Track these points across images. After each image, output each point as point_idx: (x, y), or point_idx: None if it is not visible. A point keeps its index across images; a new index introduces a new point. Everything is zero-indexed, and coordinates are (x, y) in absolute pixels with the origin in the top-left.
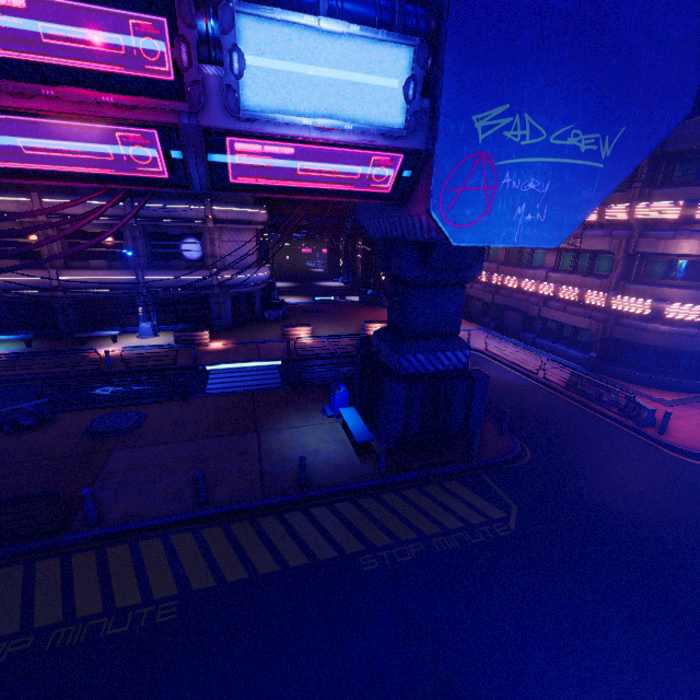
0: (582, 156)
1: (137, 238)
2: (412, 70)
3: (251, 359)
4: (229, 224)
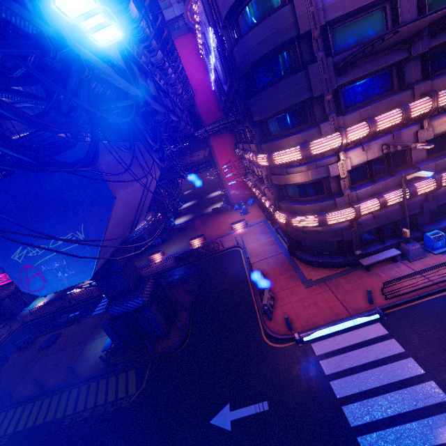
0: (71, 244)
1: None
2: None
3: None
4: None
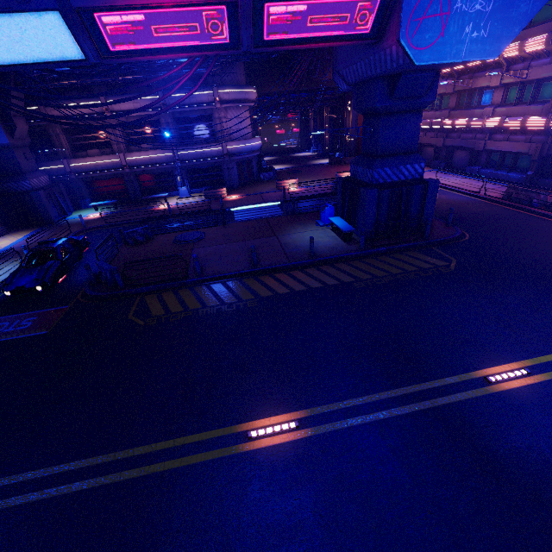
0: None
1: (169, 124)
2: None
3: (258, 202)
4: (231, 104)
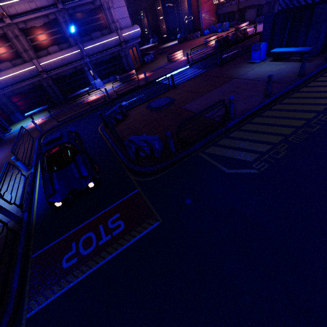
0: None
1: (67, 22)
2: None
3: (172, 71)
4: None
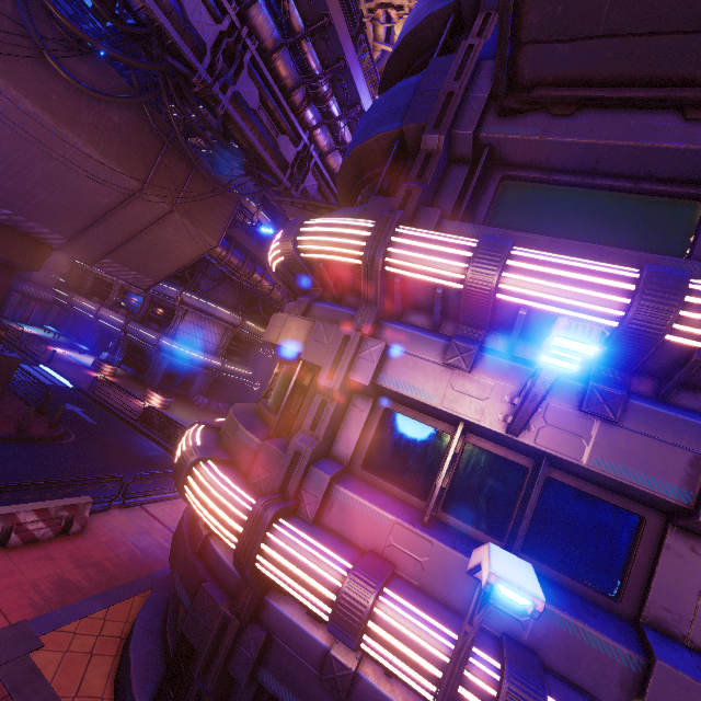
0: None
1: (146, 303)
2: None
3: (71, 378)
4: (190, 308)
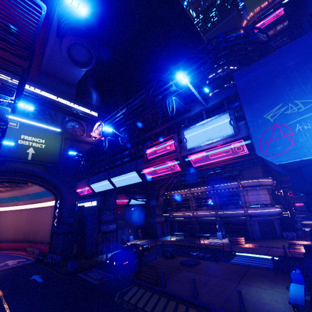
0: None
1: (215, 198)
2: (229, 118)
3: (260, 253)
4: (249, 187)
